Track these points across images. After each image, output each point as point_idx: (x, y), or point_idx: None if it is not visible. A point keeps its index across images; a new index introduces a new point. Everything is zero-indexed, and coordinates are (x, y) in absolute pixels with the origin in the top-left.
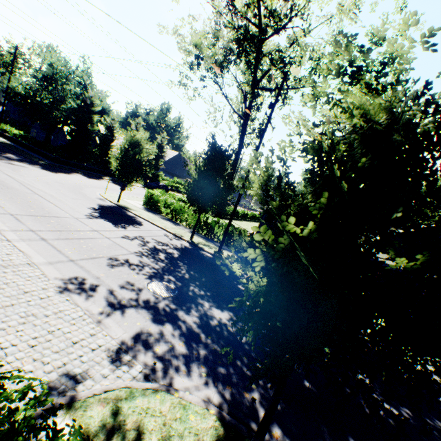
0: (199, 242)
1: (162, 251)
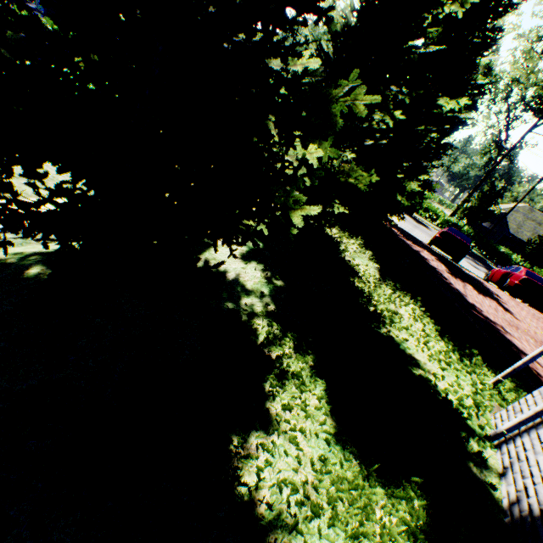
0: None
1: None
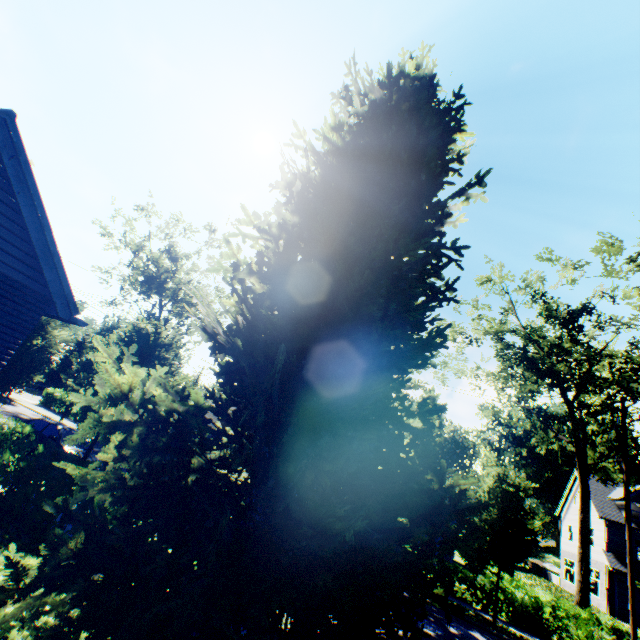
0: (69, 423)
1: (13, 413)
